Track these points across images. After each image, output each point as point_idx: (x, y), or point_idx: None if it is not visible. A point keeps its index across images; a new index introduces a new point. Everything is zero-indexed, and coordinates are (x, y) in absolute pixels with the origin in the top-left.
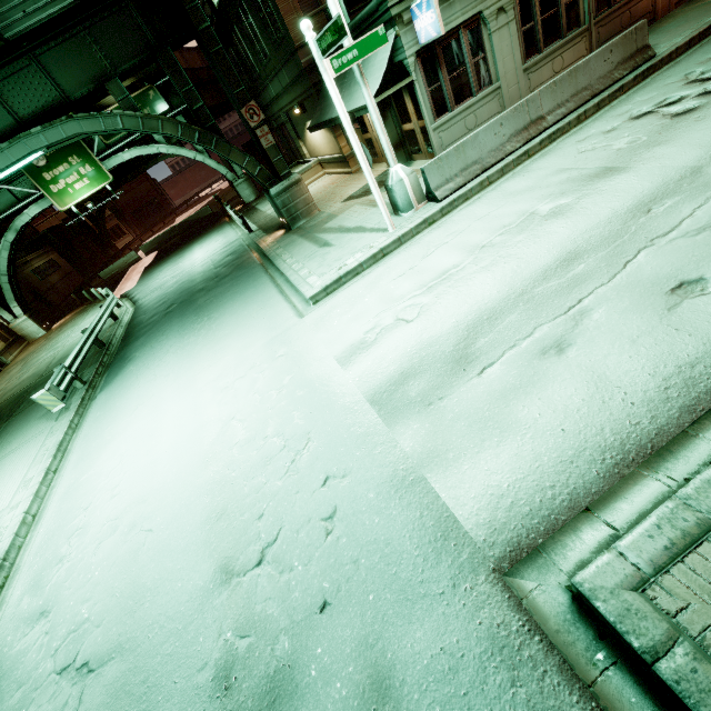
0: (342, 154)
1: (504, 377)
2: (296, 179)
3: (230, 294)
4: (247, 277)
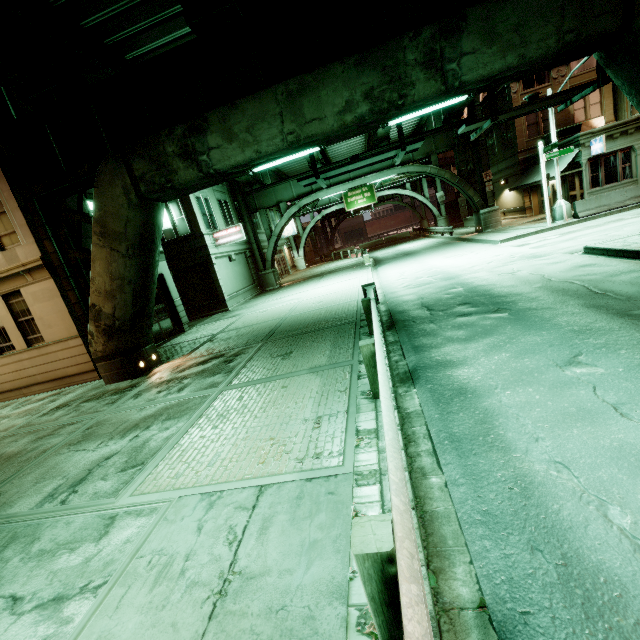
0: (523, 206)
1: (583, 239)
2: (496, 208)
3: (446, 247)
4: (455, 244)
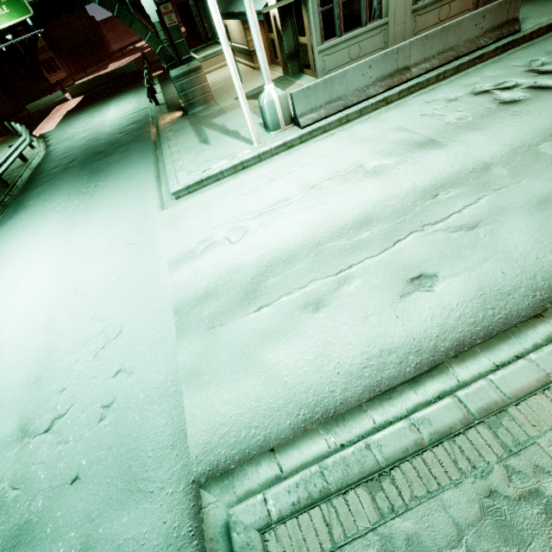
0: (249, 48)
1: (271, 320)
2: (195, 66)
3: (119, 166)
4: (138, 152)
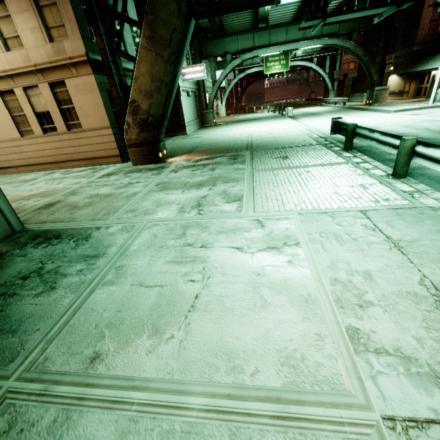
0: (403, 90)
1: None
2: (387, 87)
3: (346, 112)
4: (352, 111)
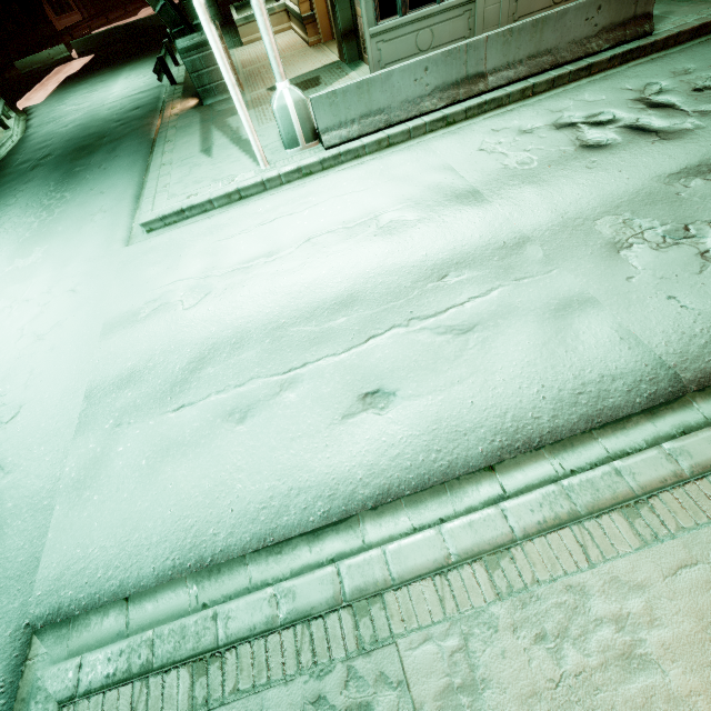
0: (300, 13)
1: (187, 425)
2: None
3: (98, 172)
4: (127, 154)
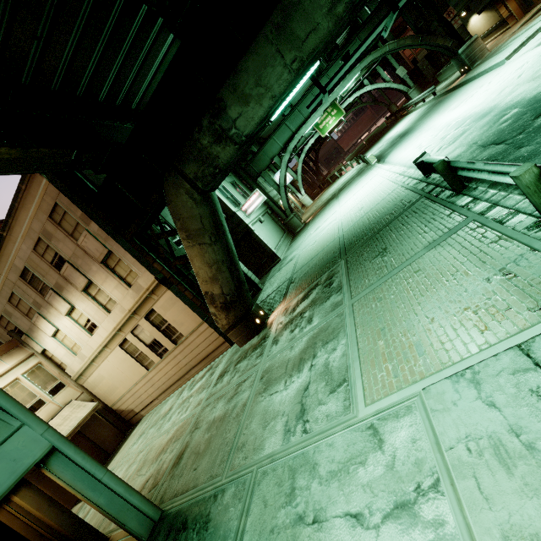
0: (501, 19)
1: None
2: (474, 38)
3: (442, 105)
4: (448, 97)
